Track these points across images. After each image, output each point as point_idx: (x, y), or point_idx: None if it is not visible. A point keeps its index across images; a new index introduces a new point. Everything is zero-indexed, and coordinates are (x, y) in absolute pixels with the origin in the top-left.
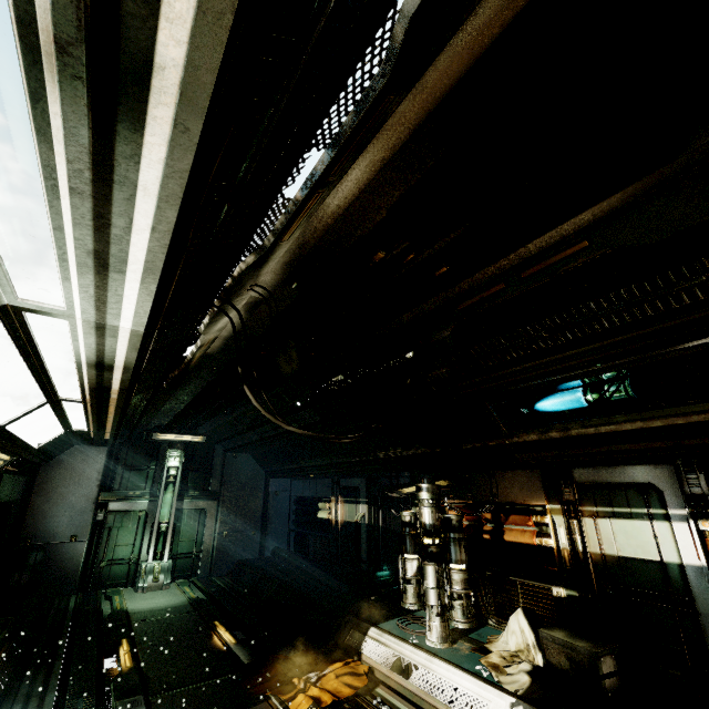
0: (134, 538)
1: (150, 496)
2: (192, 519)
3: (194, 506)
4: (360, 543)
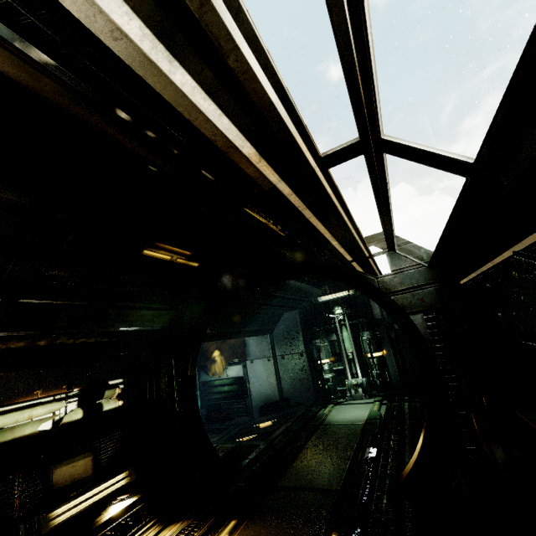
0: None
1: None
2: None
3: None
4: None
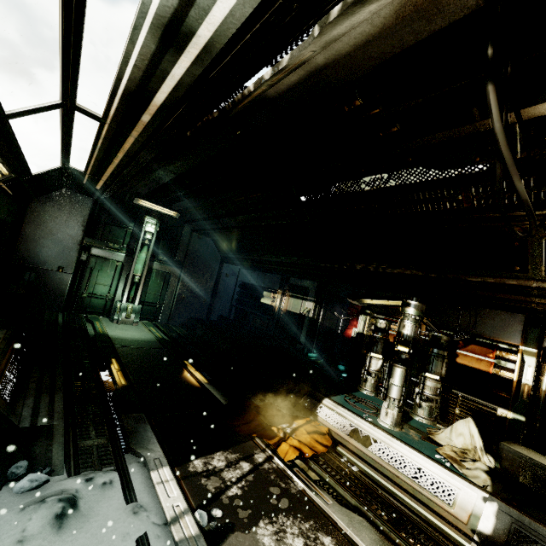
0: (111, 282)
1: (126, 251)
2: (159, 278)
3: (161, 269)
4: (302, 330)
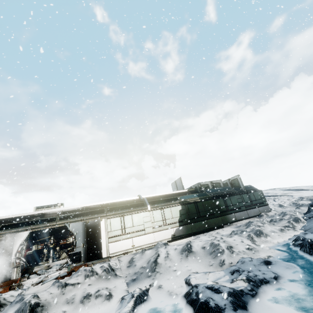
0: None
1: None
2: None
3: None
4: None
